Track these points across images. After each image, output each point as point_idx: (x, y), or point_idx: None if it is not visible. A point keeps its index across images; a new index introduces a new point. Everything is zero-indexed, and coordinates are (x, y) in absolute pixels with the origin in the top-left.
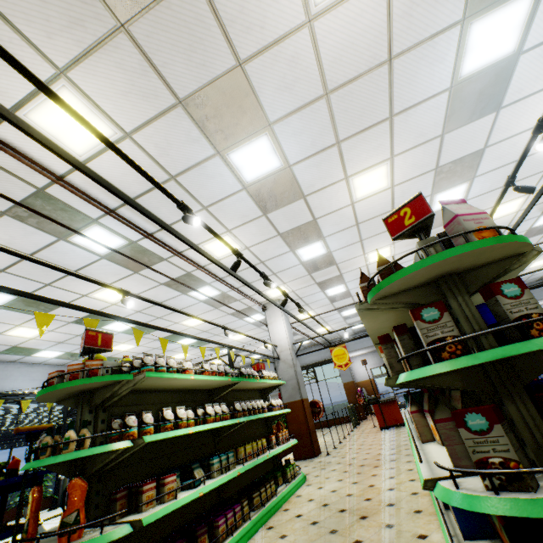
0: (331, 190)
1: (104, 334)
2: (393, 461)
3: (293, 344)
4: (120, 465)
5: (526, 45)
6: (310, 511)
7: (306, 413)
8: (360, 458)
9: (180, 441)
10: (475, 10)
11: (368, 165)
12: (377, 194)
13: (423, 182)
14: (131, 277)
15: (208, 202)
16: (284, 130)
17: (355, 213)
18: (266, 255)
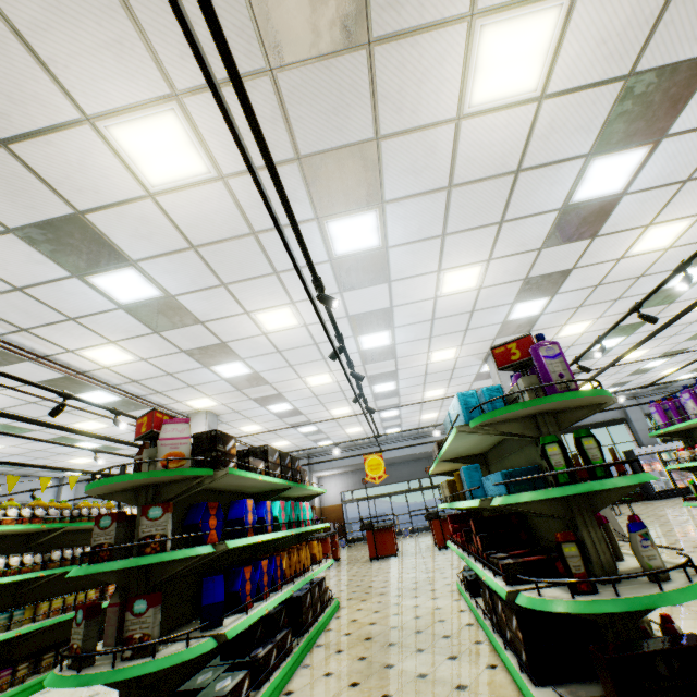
0: (233, 320)
1: None
2: None
3: None
4: None
5: (390, 243)
6: None
7: None
8: None
9: None
10: (326, 214)
11: (269, 306)
12: (291, 329)
13: (340, 325)
14: None
15: (75, 314)
16: (154, 267)
17: (273, 342)
18: (174, 368)
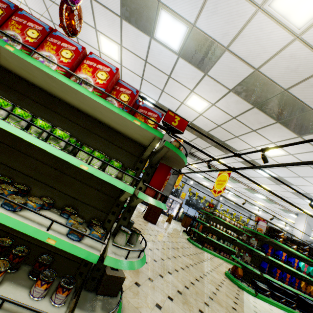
0: (309, 187)
1: (212, 204)
2: None
3: (306, 240)
4: (208, 228)
5: None
6: None
7: None
8: None
9: (221, 233)
10: None
11: None
12: None
13: None
14: (232, 183)
15: (252, 176)
16: (273, 170)
17: None
18: (286, 195)
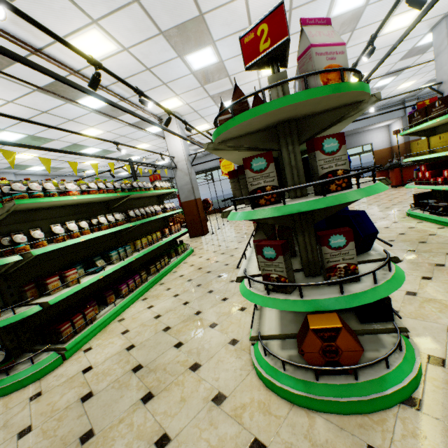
0: None
1: None
2: (251, 238)
3: (189, 155)
4: (25, 267)
5: None
6: (189, 273)
7: (199, 209)
8: (232, 236)
9: (82, 242)
10: None
11: None
12: None
13: None
14: None
15: None
16: None
17: (249, 10)
18: (151, 61)
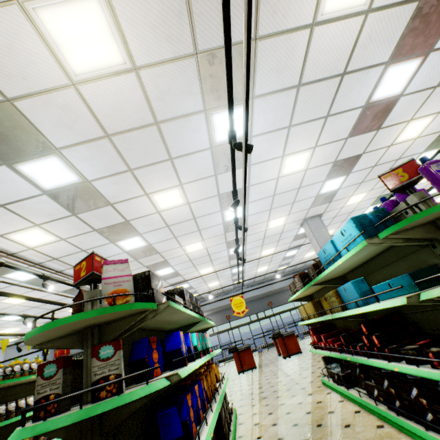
0: (136, 201)
1: None
2: None
3: None
4: None
5: (254, 133)
6: None
7: None
8: None
9: None
10: (212, 107)
11: (163, 188)
12: (177, 207)
13: (212, 202)
14: None
15: (4, 201)
16: (74, 155)
17: (164, 218)
18: (87, 245)
